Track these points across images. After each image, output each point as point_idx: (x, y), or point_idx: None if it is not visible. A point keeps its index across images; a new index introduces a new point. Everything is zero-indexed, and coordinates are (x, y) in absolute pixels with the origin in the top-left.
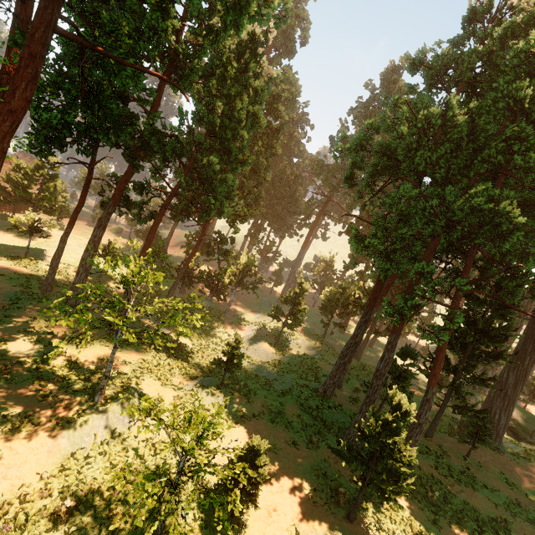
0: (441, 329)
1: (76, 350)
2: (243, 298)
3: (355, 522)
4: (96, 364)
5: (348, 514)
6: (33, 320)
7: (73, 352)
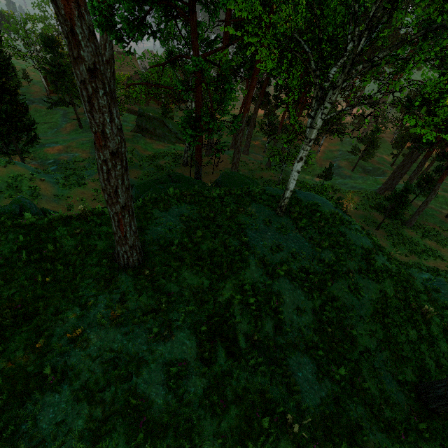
0: (447, 154)
1: (260, 173)
2: (329, 140)
3: (378, 231)
4: (269, 178)
5: (376, 228)
6: (240, 162)
7: (260, 173)
